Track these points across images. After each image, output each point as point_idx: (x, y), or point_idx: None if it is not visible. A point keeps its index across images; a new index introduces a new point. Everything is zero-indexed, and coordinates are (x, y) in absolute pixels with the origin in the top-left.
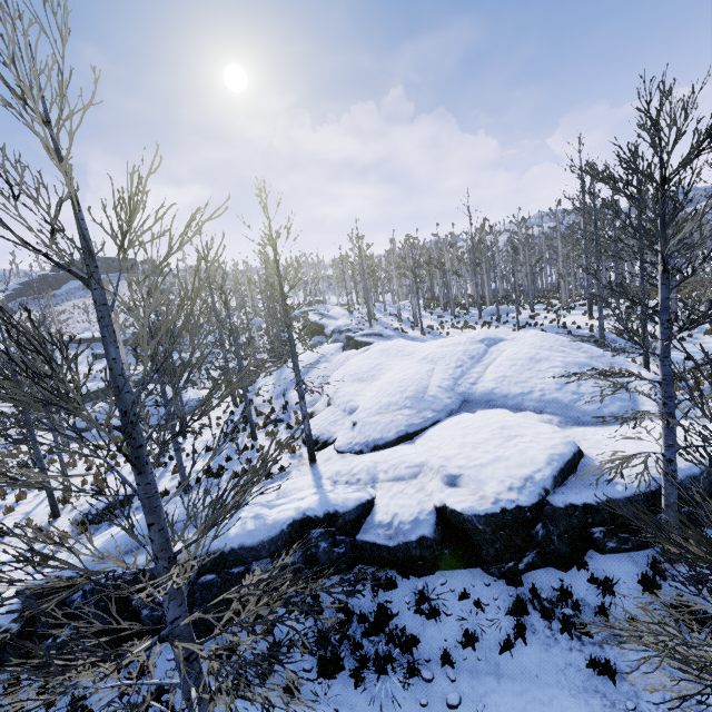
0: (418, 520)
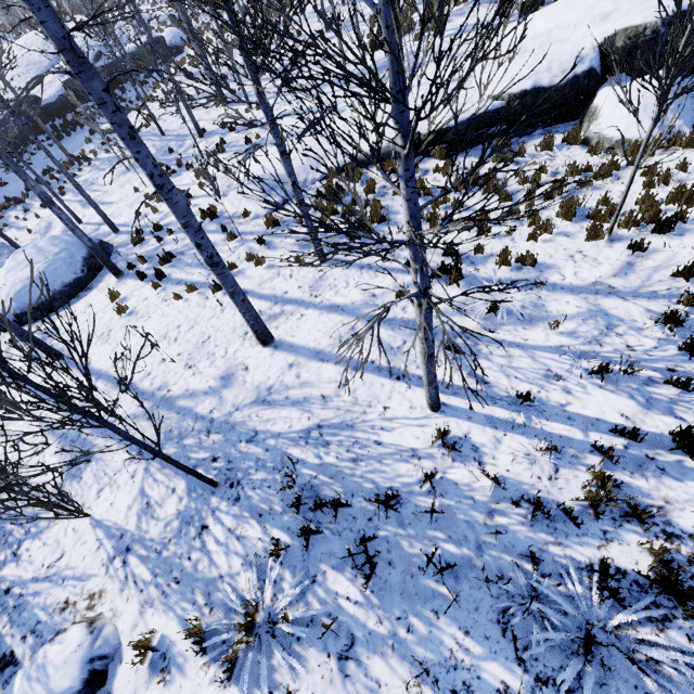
0: (59, 91)
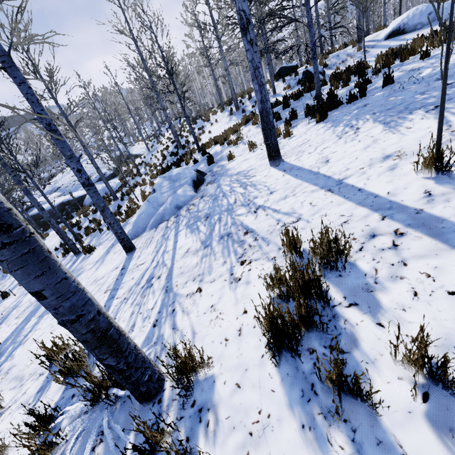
0: None
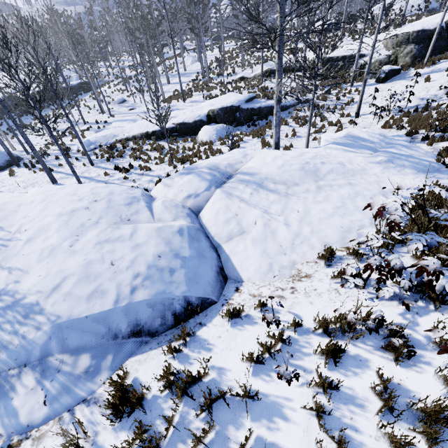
0: None
